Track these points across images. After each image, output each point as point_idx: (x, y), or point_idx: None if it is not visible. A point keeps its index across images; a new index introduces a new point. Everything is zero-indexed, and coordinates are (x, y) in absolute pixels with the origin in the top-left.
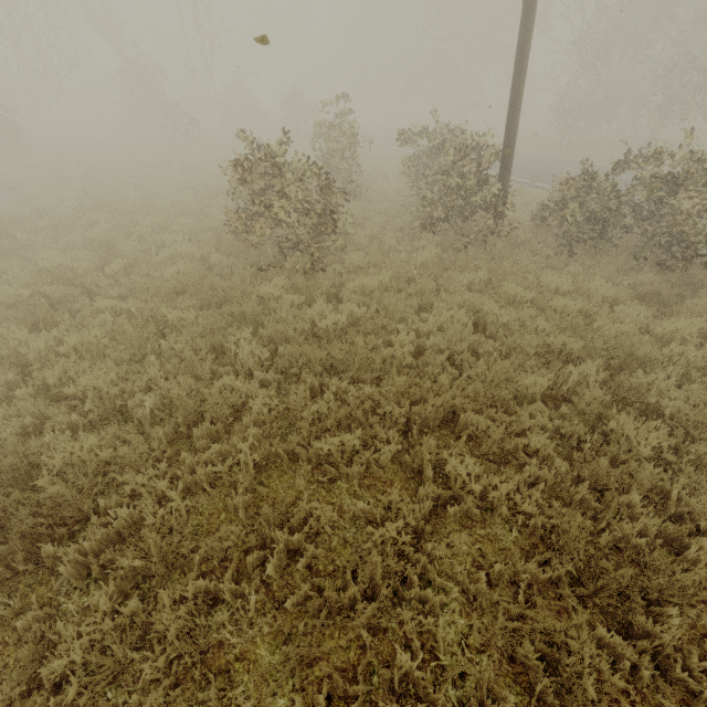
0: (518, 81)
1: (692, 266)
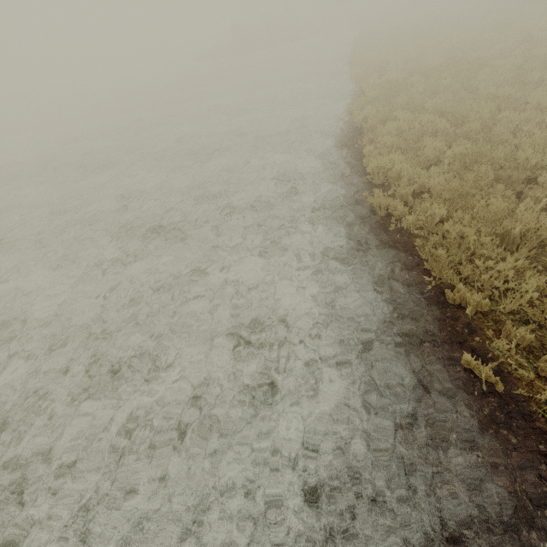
0: None
1: None
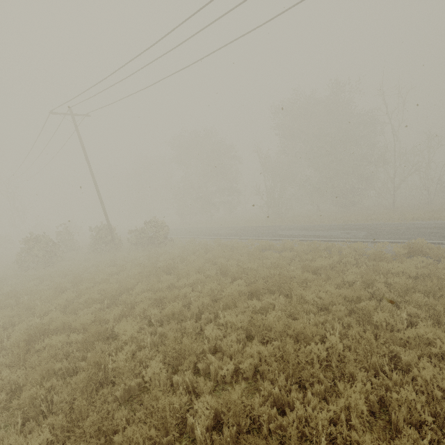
0: (105, 214)
1: (161, 244)
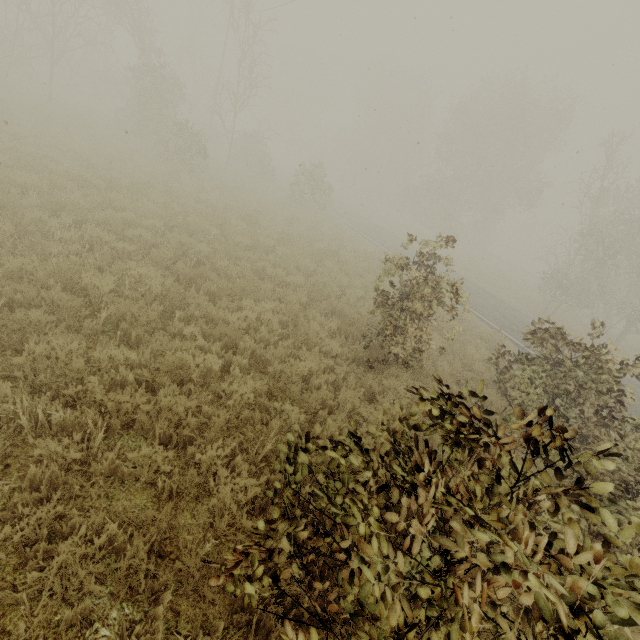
0: None
1: None
